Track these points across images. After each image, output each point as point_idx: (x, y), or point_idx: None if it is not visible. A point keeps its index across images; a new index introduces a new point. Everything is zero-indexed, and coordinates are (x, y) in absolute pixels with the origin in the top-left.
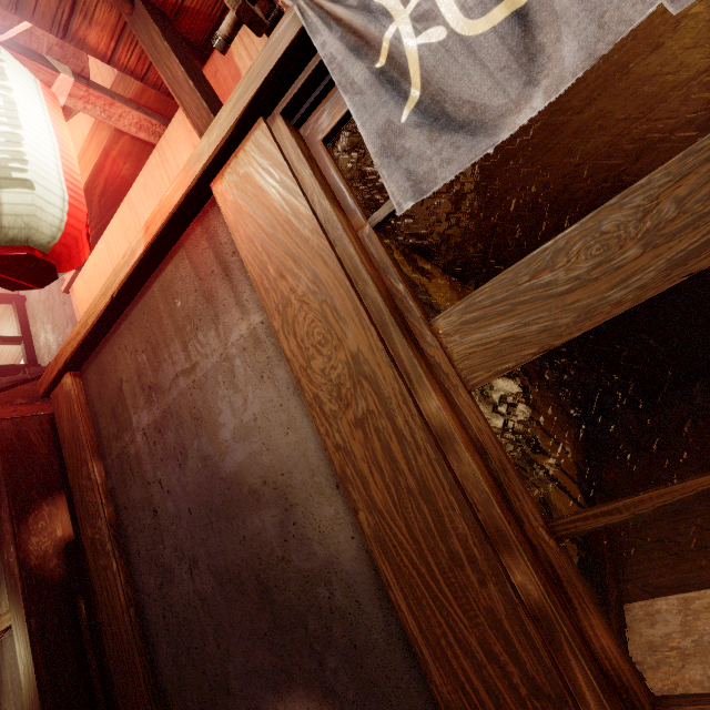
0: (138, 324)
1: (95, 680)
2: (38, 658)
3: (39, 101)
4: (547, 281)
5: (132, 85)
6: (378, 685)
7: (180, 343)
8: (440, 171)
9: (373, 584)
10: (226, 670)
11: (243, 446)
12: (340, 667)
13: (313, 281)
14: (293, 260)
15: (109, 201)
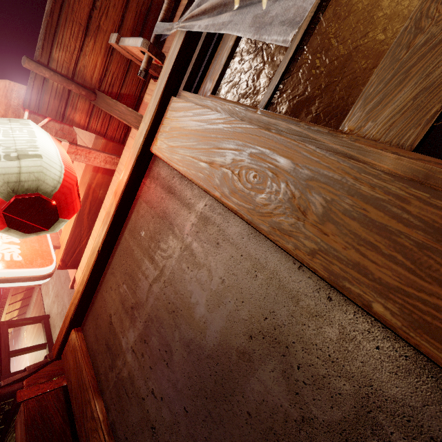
0: (117, 266)
1: None
2: None
3: (48, 137)
4: (424, 40)
5: (100, 145)
6: None
7: (148, 259)
8: (305, 3)
9: (440, 399)
10: None
11: (219, 312)
12: None
13: (235, 148)
14: (216, 147)
15: (93, 216)
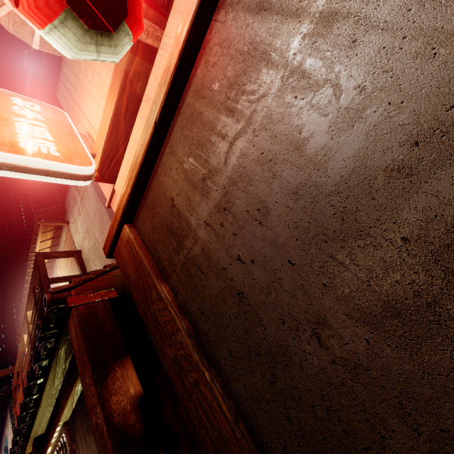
0: (178, 141)
1: None
2: None
3: None
4: None
5: None
6: None
7: (226, 114)
8: None
9: None
10: None
11: (353, 133)
12: None
13: None
14: None
15: (130, 118)
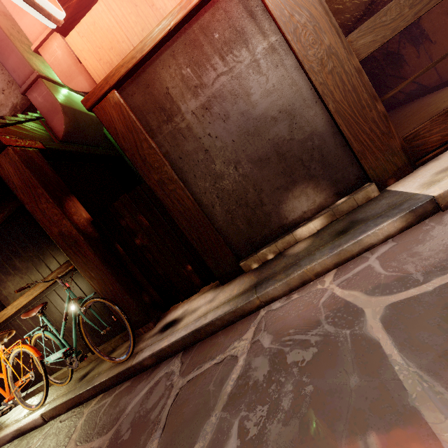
0: (180, 51)
1: (140, 277)
2: (110, 269)
3: None
4: (384, 20)
5: None
6: (332, 163)
7: (219, 58)
8: None
9: (330, 131)
10: (261, 197)
11: (267, 100)
12: (317, 166)
13: (309, 17)
14: (299, 7)
15: None
